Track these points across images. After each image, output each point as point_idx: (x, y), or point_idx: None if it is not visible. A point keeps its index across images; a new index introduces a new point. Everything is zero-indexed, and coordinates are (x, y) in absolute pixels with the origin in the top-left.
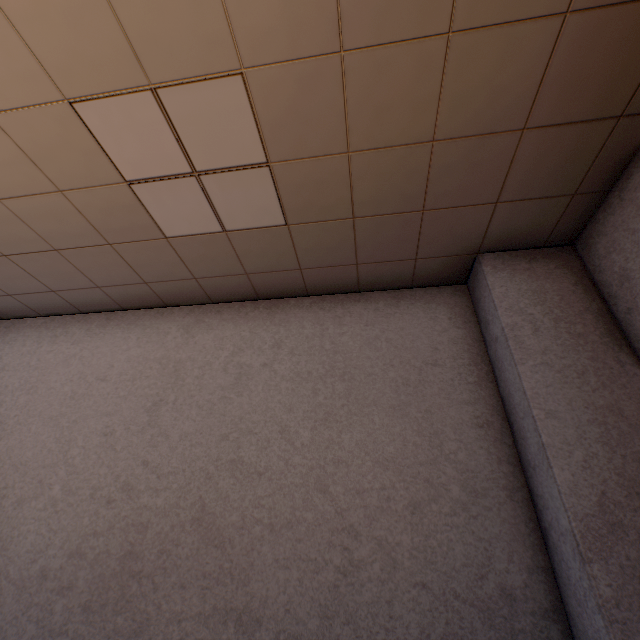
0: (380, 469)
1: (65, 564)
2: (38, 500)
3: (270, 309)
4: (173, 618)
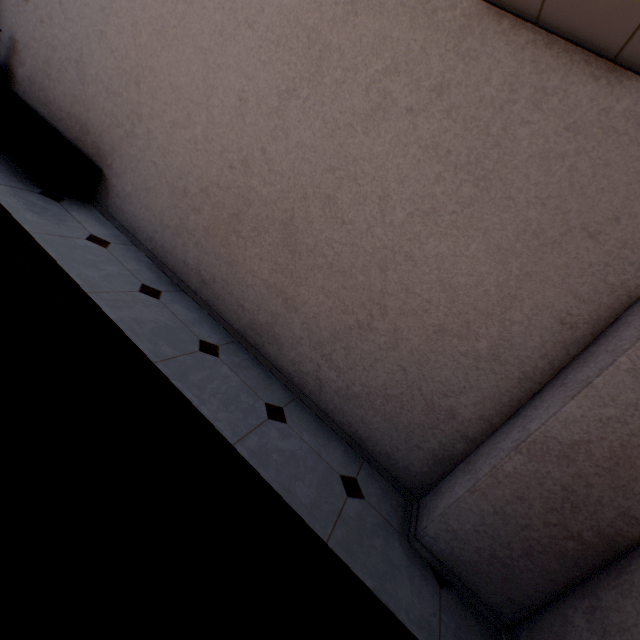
0: (438, 288)
1: (198, 194)
2: (186, 131)
3: (468, 20)
4: (250, 272)
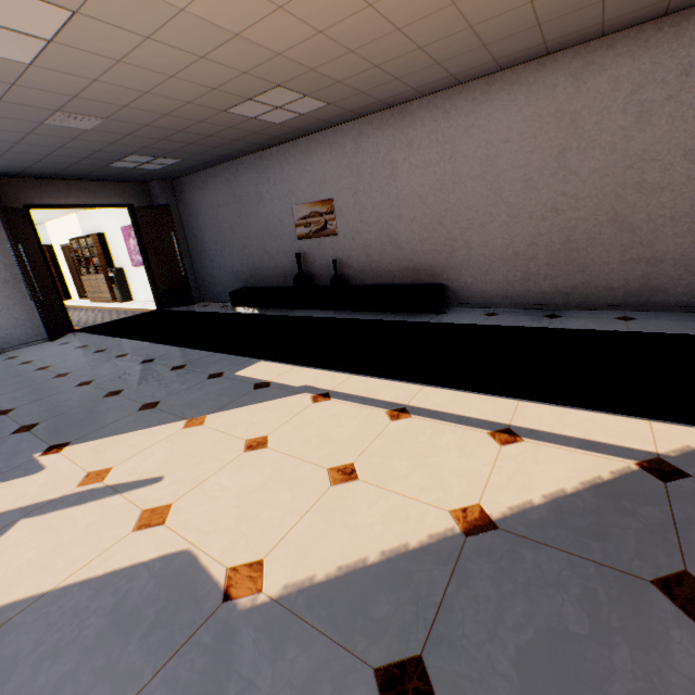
0: None
1: (526, 250)
2: (493, 224)
3: (677, 27)
4: (602, 265)
